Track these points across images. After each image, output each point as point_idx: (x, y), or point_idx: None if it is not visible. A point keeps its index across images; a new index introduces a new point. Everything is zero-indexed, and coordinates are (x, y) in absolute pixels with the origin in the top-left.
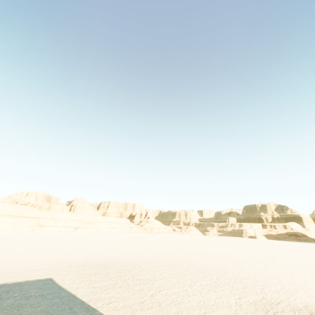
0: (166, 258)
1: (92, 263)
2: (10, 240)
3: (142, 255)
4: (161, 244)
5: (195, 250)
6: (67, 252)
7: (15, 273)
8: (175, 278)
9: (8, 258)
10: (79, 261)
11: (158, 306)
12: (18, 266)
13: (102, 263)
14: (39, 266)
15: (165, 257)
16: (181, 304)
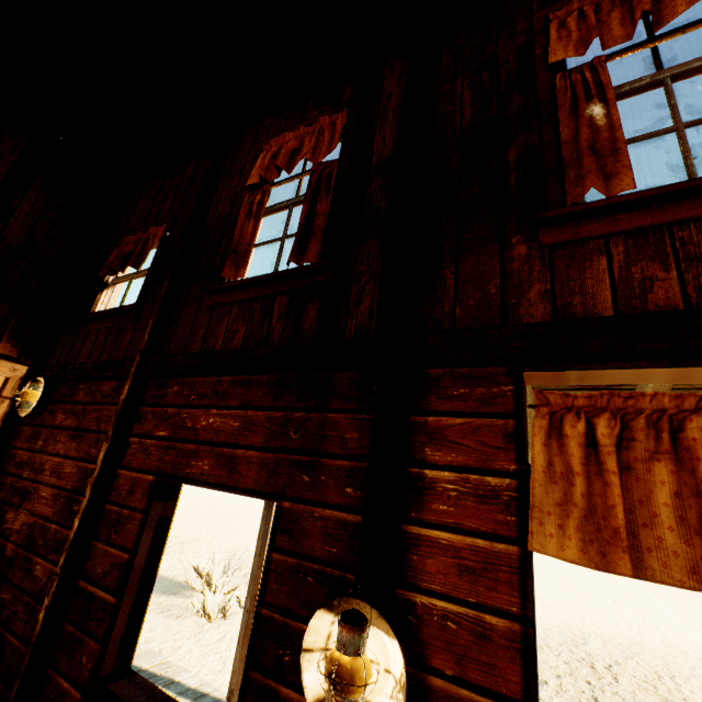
0: None
1: None
2: None
3: None
4: None
5: None
6: None
7: None
8: None
9: None
10: None
11: None
12: None
13: None
14: None
15: None
16: None
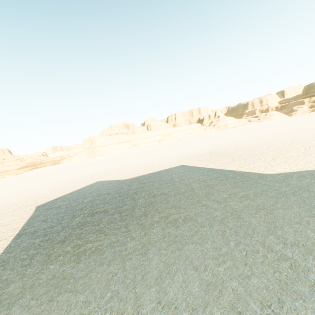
0: (261, 140)
1: (199, 155)
2: (128, 156)
3: (235, 143)
4: (244, 134)
5: (288, 130)
6: (173, 154)
7: (158, 167)
8: (285, 149)
9: (142, 162)
10: (188, 156)
11: (284, 163)
12: (154, 164)
13: (207, 153)
14: (166, 162)
15: (260, 140)
16: (306, 160)
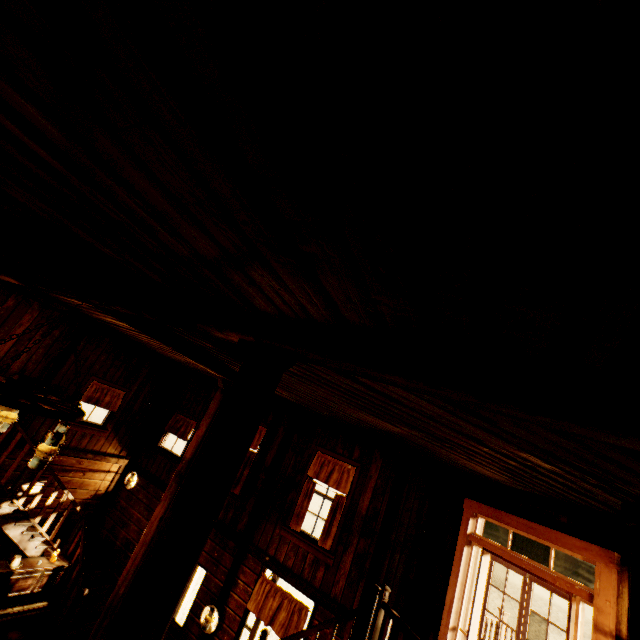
0: None
1: None
2: None
3: None
4: None
5: None
6: None
7: None
8: None
9: None
10: None
11: None
12: None
13: None
14: None
15: None
16: None
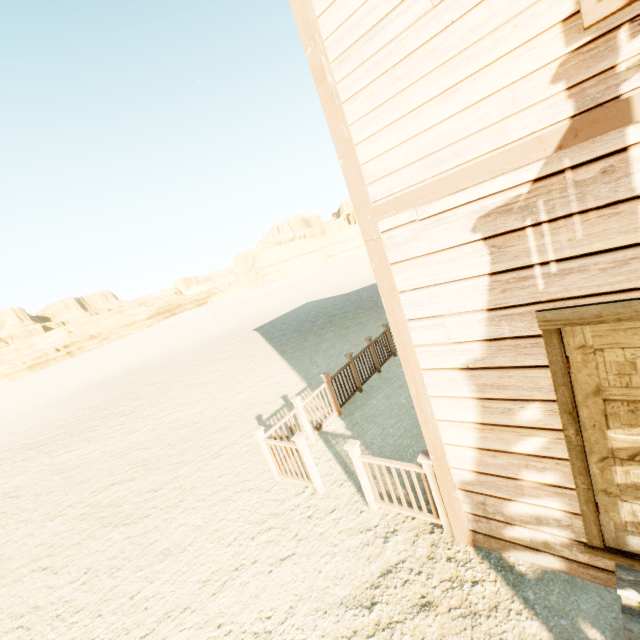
0: None
1: None
2: (327, 274)
3: None
4: None
5: None
6: None
7: None
8: None
9: (359, 275)
10: None
11: None
12: None
13: None
14: None
15: None
16: None
